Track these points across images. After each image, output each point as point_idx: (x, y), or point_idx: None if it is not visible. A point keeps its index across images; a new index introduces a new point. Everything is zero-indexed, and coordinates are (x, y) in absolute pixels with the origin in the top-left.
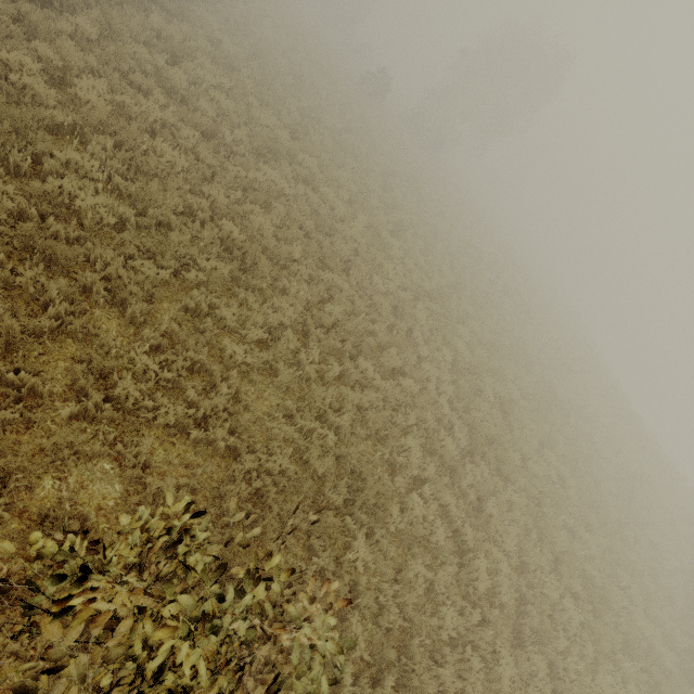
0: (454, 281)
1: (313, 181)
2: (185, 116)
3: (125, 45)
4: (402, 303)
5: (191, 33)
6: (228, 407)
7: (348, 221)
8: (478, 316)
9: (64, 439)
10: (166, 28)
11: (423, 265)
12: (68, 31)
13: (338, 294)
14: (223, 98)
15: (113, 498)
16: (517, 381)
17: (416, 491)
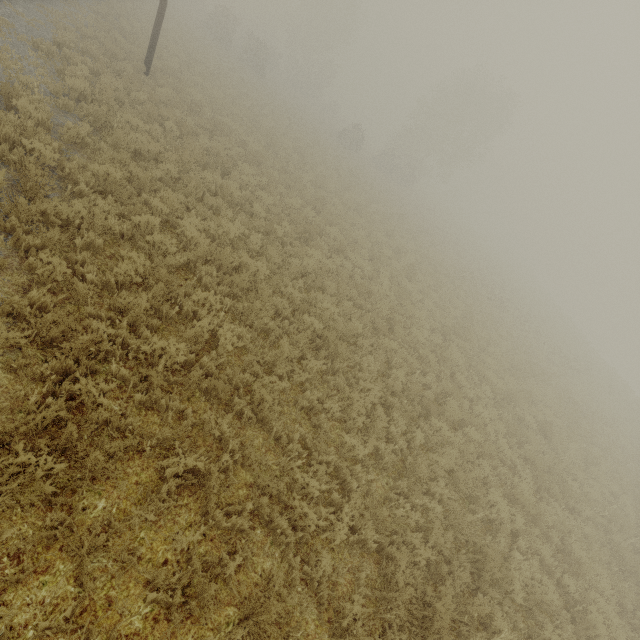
0: (464, 309)
1: (344, 250)
2: (249, 223)
3: (196, 174)
4: (440, 348)
5: (227, 143)
6: (362, 502)
7: (374, 277)
8: (494, 340)
9: (264, 569)
10: (213, 147)
11: (437, 301)
12: (159, 176)
13: (394, 356)
14: (266, 196)
15: (312, 620)
16: (543, 398)
17: (513, 546)
